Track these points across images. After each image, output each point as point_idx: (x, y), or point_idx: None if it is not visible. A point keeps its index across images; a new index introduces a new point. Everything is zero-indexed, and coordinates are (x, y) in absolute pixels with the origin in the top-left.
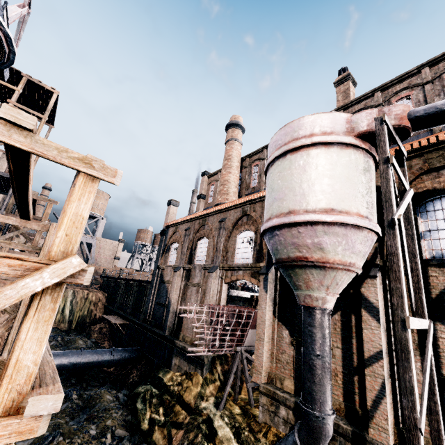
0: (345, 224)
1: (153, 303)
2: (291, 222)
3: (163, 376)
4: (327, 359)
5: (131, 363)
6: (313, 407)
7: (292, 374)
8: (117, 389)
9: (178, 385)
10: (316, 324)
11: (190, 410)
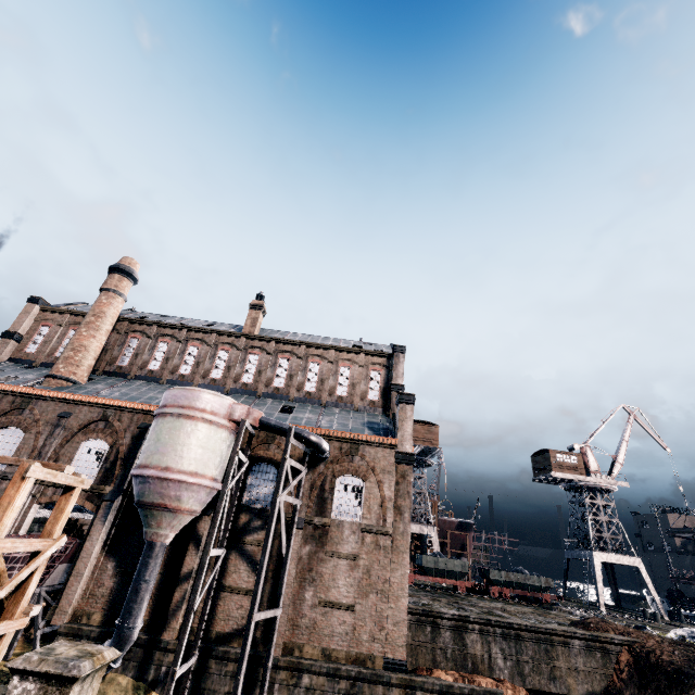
0: (201, 484)
1: None
2: (166, 477)
3: None
4: (152, 583)
5: None
6: (129, 622)
7: (105, 606)
8: None
9: None
10: (154, 555)
11: None
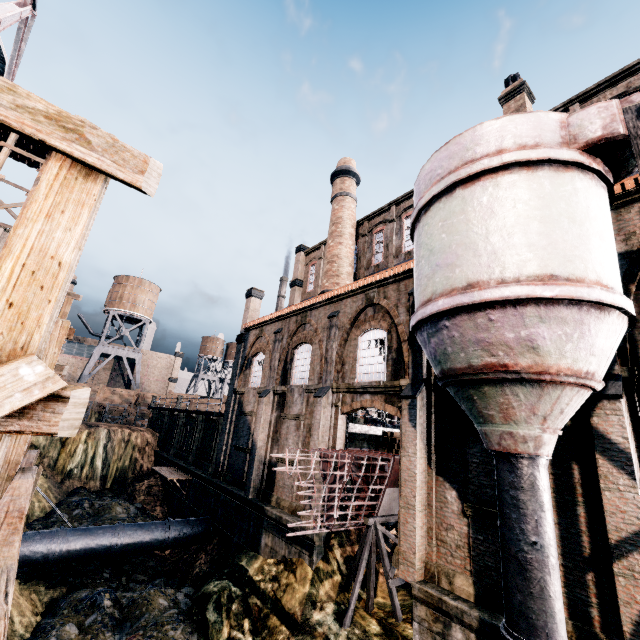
0: (579, 301)
1: (228, 447)
2: (475, 303)
3: (247, 565)
4: (551, 551)
5: (196, 542)
6: None
7: (467, 566)
8: (175, 586)
9: (272, 581)
10: (526, 485)
11: (295, 626)
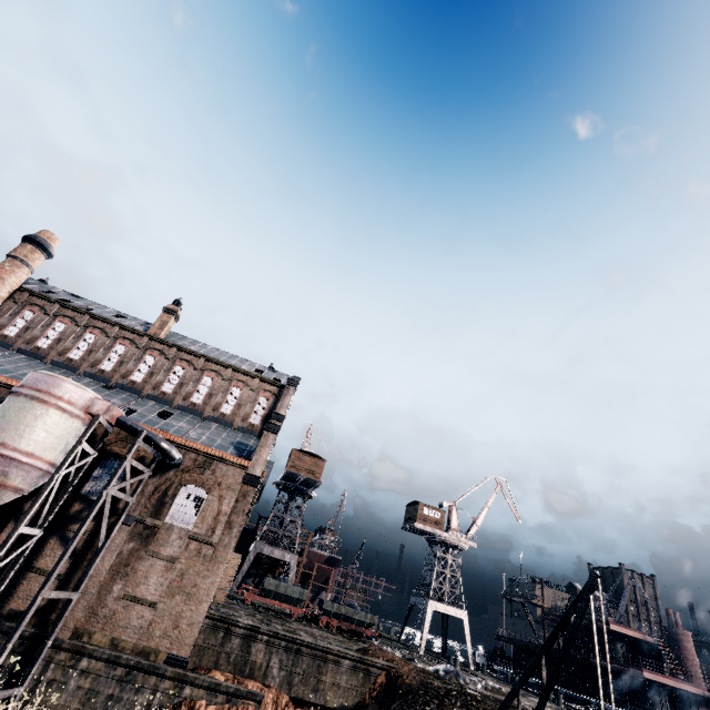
0: (35, 465)
1: None
2: None
3: None
4: None
5: None
6: None
7: None
8: None
9: None
10: None
11: None
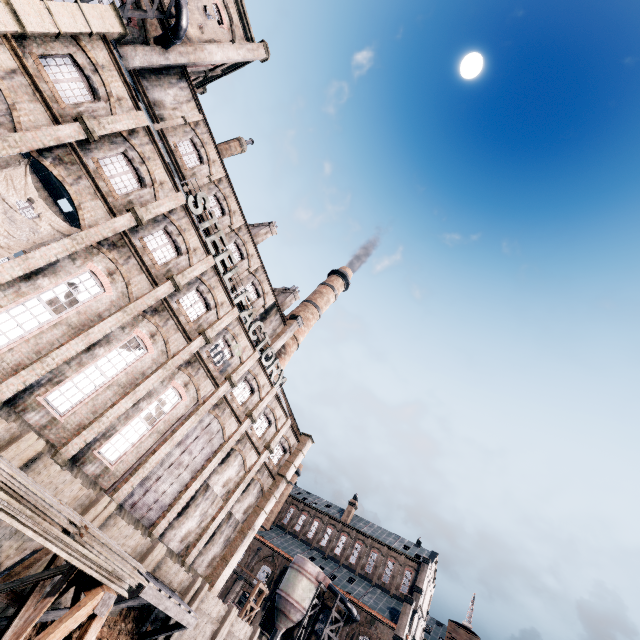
0: (299, 608)
1: None
2: (287, 598)
3: None
4: None
5: None
6: None
7: None
8: None
9: None
10: (276, 635)
11: None
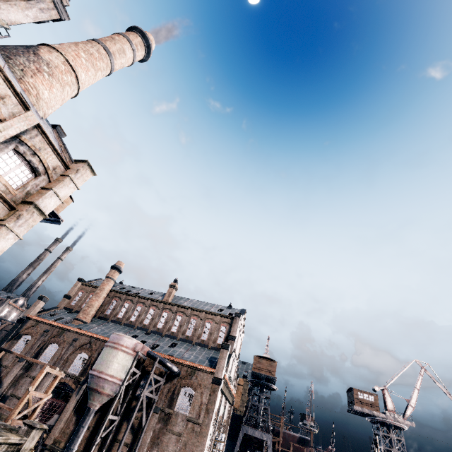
0: (114, 381)
1: None
2: (100, 376)
3: None
4: (85, 428)
5: None
6: (71, 445)
7: (67, 439)
8: None
9: None
10: (89, 414)
11: None
